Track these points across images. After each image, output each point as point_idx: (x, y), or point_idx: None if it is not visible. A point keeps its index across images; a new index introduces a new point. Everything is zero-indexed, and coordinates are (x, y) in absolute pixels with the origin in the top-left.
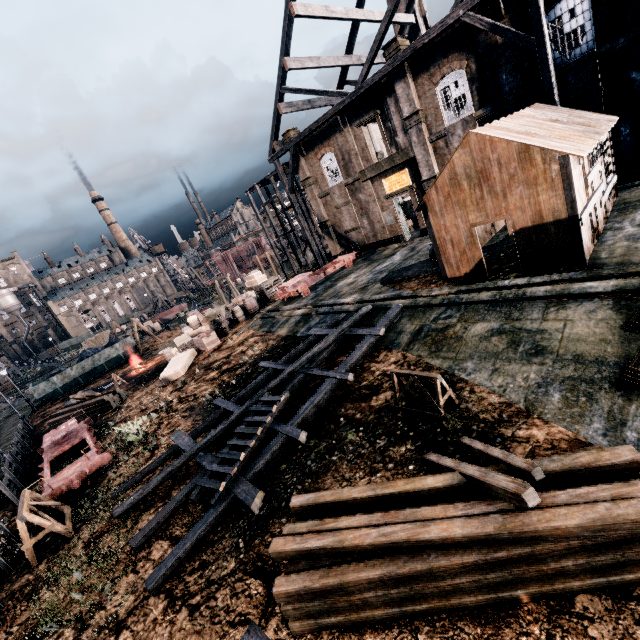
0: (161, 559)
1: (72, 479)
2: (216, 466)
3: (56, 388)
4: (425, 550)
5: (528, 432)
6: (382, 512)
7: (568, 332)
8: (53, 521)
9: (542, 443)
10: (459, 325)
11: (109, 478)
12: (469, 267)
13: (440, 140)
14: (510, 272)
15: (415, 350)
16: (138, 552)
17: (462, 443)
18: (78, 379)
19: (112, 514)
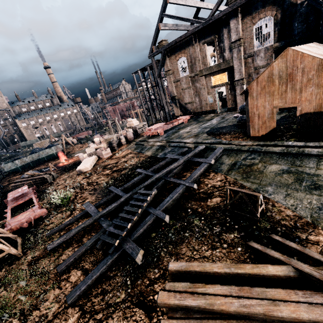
0: (76, 282)
1: (23, 222)
2: (112, 229)
3: (17, 167)
4: (273, 321)
5: (317, 238)
6: (238, 286)
7: None
8: (10, 247)
9: None
10: (260, 164)
11: (45, 224)
12: (265, 131)
13: (249, 58)
14: (290, 137)
15: (232, 175)
16: (61, 275)
17: (274, 239)
18: (29, 163)
19: (46, 247)
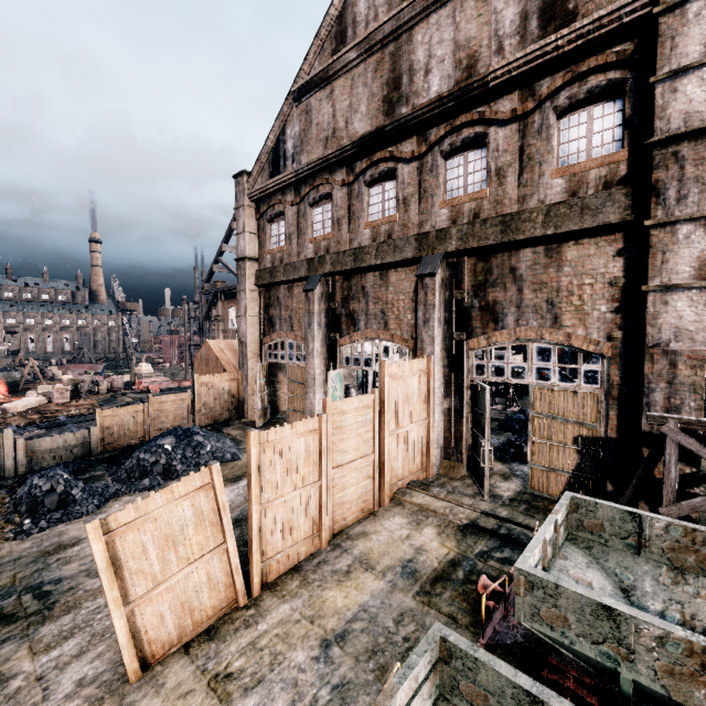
0: None
1: None
2: None
3: None
4: None
5: None
6: None
7: None
8: None
9: None
10: None
11: None
12: None
13: None
14: None
15: None
16: None
17: None
18: None
19: None
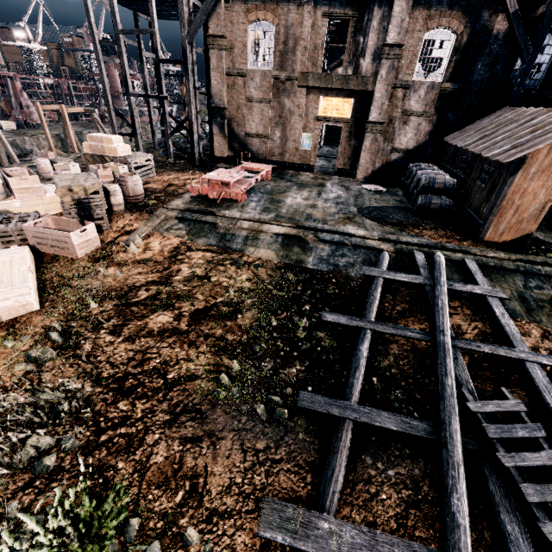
0: None
1: None
2: None
3: None
4: None
5: None
6: None
7: None
8: None
9: None
10: None
11: None
12: (513, 236)
13: (401, 89)
14: (543, 251)
15: (549, 323)
16: None
17: None
18: None
19: None
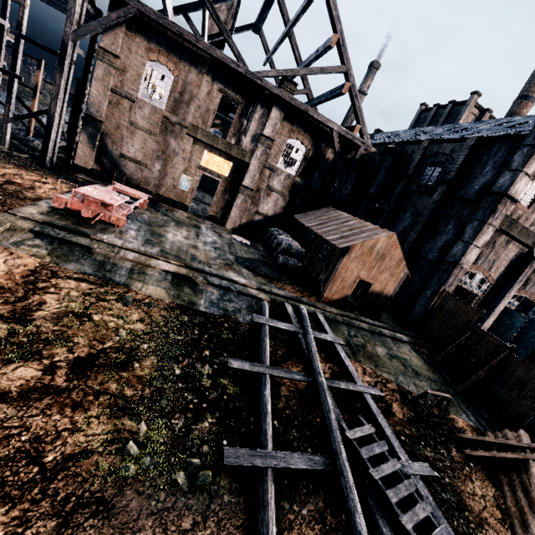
0: None
1: None
2: None
3: None
4: None
5: (460, 424)
6: None
7: (414, 362)
8: None
9: (468, 429)
10: (369, 345)
11: None
12: (339, 297)
13: (268, 170)
14: (353, 309)
15: (364, 362)
16: None
17: (467, 438)
18: None
19: None
